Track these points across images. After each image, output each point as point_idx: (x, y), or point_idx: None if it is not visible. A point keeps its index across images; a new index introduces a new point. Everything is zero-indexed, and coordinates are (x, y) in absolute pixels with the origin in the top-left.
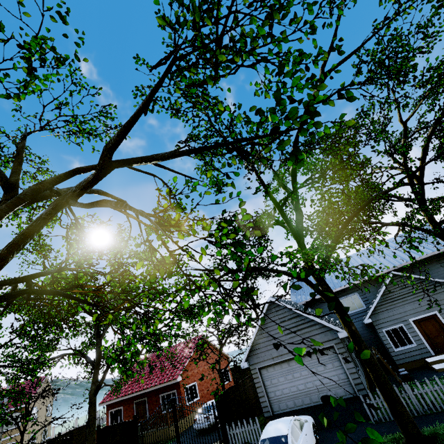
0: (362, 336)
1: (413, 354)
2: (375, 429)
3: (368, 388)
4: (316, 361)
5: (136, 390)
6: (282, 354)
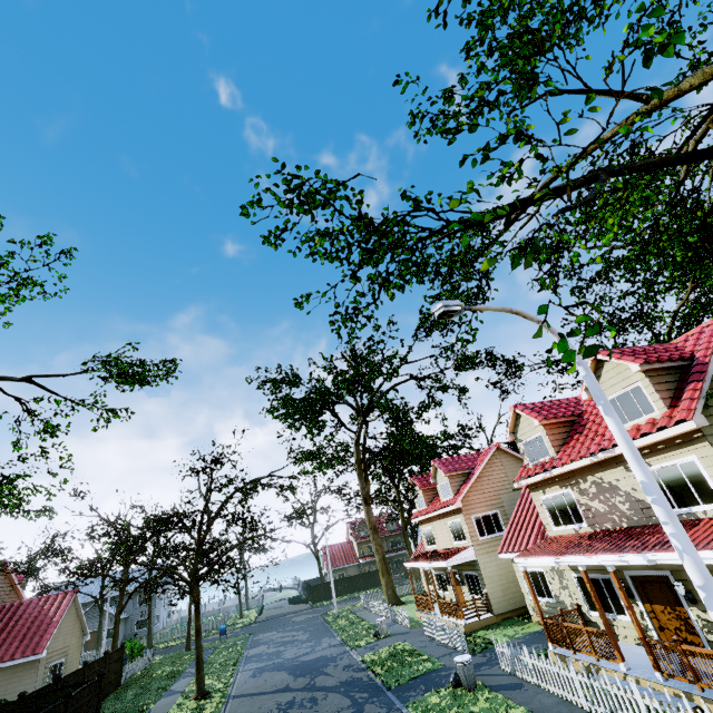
0: None
1: None
2: None
3: None
4: None
5: None
6: None
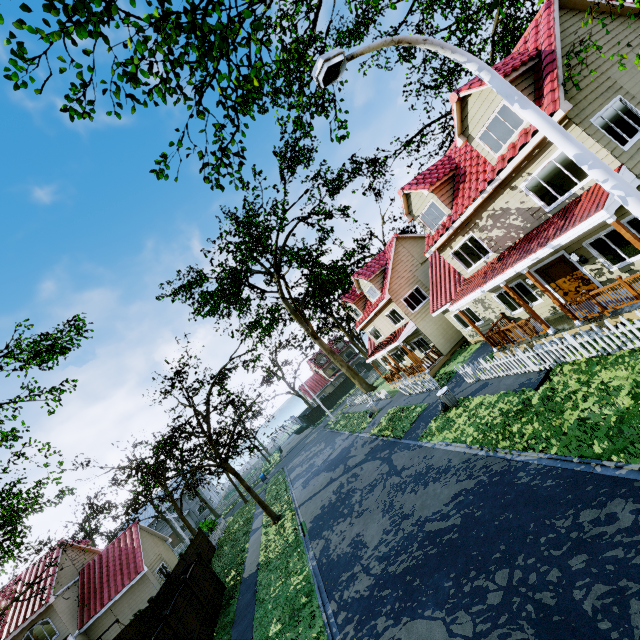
0: None
1: None
2: None
3: None
4: None
5: None
6: None
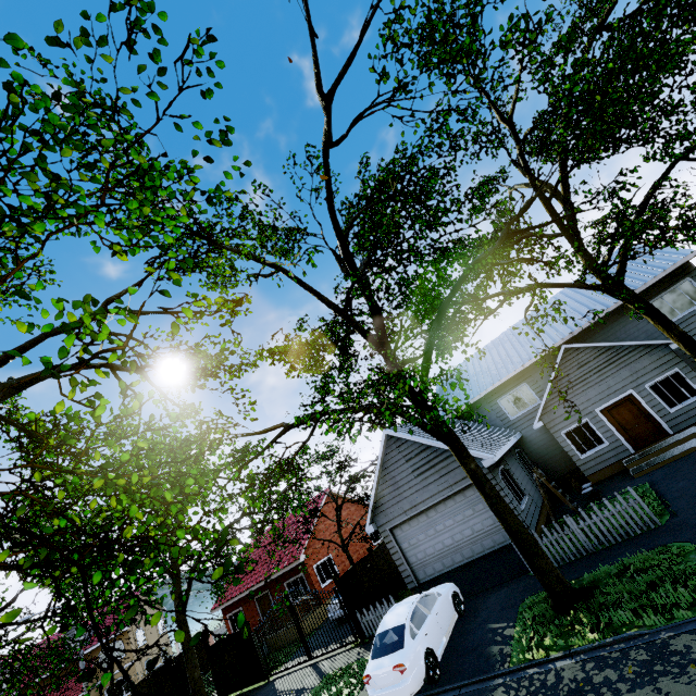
0: (542, 444)
1: (605, 458)
2: (532, 585)
3: (540, 521)
4: (461, 505)
5: (252, 585)
6: (416, 505)
